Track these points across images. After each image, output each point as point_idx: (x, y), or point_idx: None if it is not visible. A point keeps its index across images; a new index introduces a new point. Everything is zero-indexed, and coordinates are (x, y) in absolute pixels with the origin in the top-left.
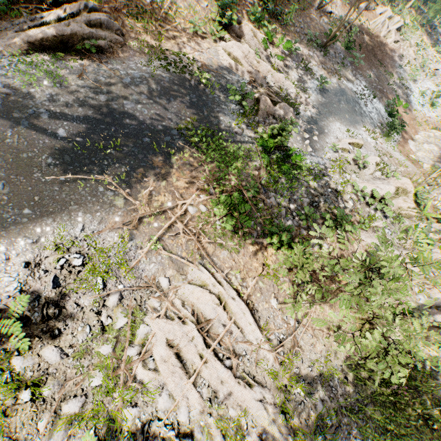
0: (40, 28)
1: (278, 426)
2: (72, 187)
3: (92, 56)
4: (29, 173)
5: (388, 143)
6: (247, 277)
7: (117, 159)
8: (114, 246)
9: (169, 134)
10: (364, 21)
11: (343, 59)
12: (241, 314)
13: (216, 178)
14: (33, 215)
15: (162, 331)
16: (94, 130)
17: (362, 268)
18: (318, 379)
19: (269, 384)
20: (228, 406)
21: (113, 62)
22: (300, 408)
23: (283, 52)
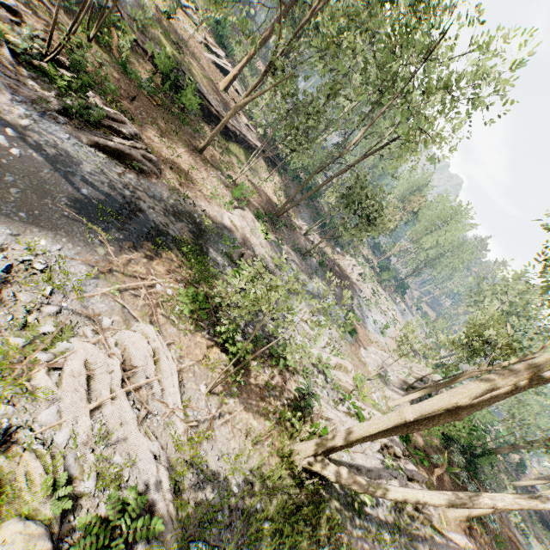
0: (110, 141)
1: (162, 492)
2: (70, 221)
3: (134, 171)
4: (43, 197)
5: (343, 339)
6: (186, 356)
7: (116, 227)
8: (77, 274)
9: (165, 237)
10: (336, 258)
11: (316, 270)
12: (169, 374)
13: (190, 280)
14: (26, 219)
15: (85, 351)
16: (109, 203)
17: (294, 400)
18: (222, 471)
19: (170, 452)
20: (116, 452)
21: (146, 181)
22: (193, 489)
23: (272, 242)
